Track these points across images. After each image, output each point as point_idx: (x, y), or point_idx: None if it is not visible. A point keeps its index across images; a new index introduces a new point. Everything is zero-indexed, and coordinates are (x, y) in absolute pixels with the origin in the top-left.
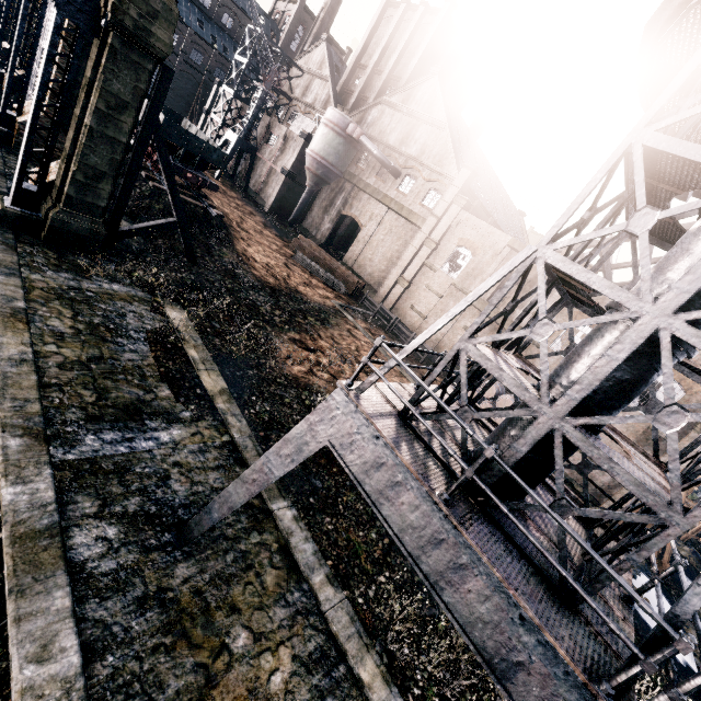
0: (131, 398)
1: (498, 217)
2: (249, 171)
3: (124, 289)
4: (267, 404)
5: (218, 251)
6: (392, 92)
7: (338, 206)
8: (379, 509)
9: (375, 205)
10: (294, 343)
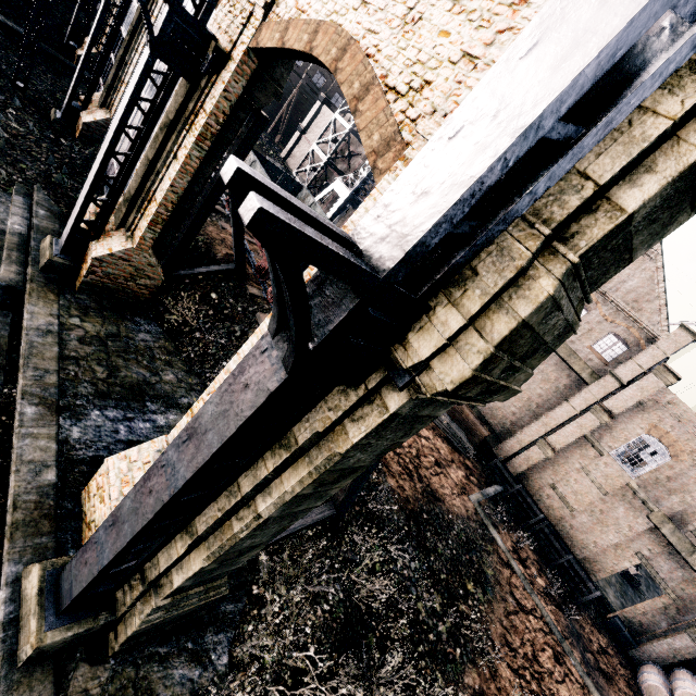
0: None
1: None
2: None
3: None
4: None
5: None
6: None
7: None
8: None
9: None
10: None
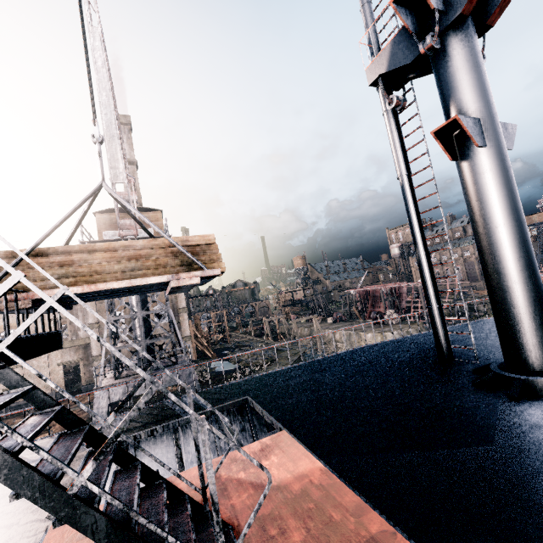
0: None
1: None
2: None
3: None
4: None
5: None
6: None
7: None
8: (137, 394)
9: None
10: None
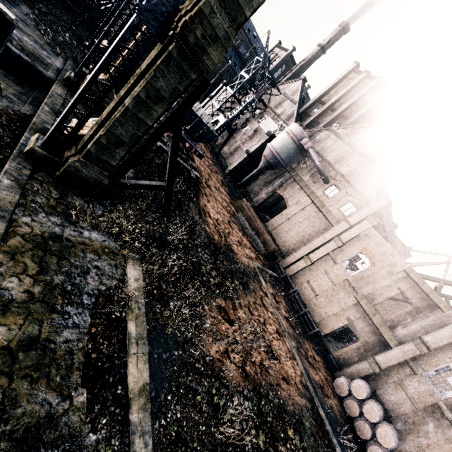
0: (40, 412)
1: (386, 230)
2: (224, 143)
3: (100, 238)
4: (180, 407)
5: (187, 205)
6: (340, 126)
7: (276, 185)
8: None
9: (302, 195)
10: (219, 312)
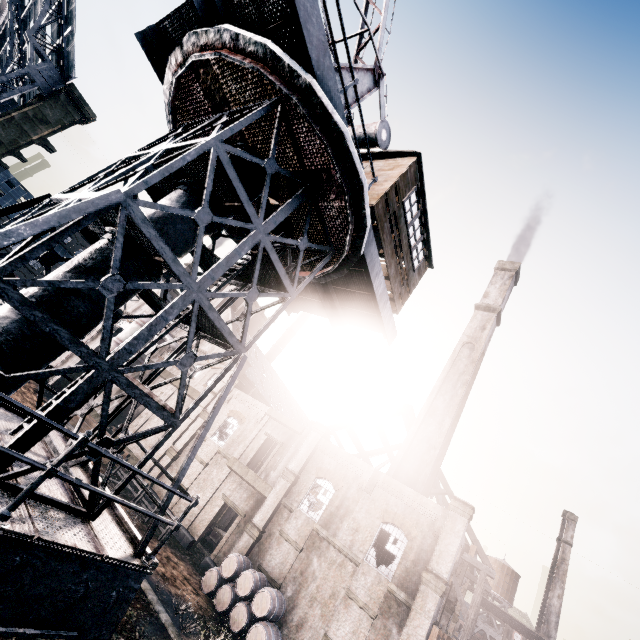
0: None
1: (282, 412)
2: None
3: None
4: None
5: None
6: None
7: None
8: None
9: (166, 386)
10: None
